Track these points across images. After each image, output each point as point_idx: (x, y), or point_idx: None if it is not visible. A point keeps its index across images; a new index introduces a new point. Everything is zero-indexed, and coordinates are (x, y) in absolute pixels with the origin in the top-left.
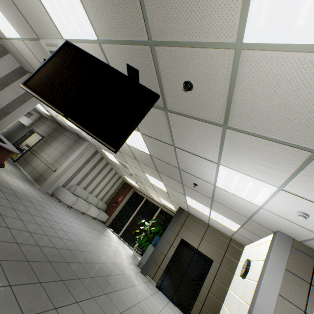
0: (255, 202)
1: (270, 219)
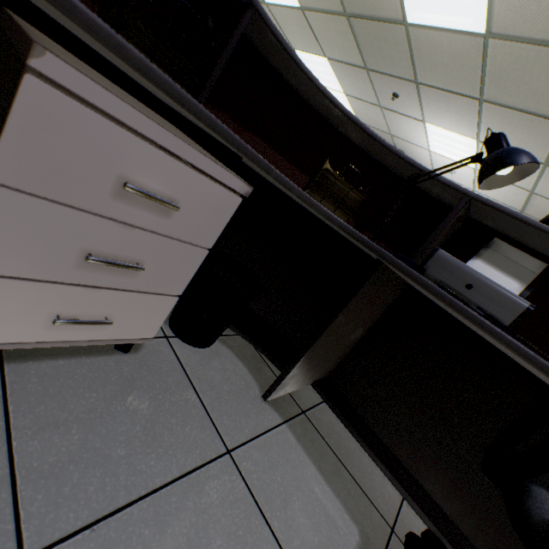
0: (433, 149)
1: (416, 152)
